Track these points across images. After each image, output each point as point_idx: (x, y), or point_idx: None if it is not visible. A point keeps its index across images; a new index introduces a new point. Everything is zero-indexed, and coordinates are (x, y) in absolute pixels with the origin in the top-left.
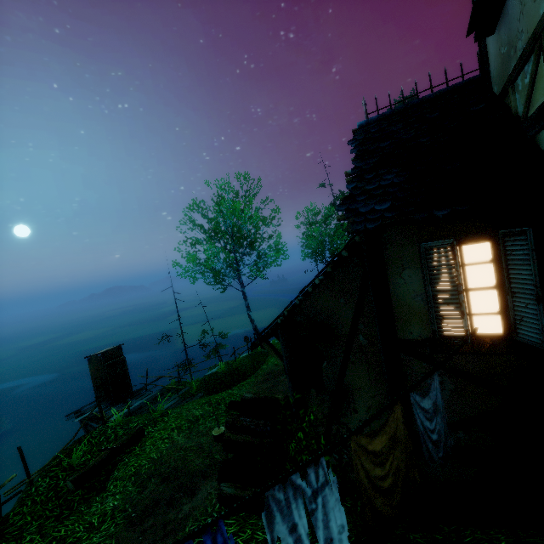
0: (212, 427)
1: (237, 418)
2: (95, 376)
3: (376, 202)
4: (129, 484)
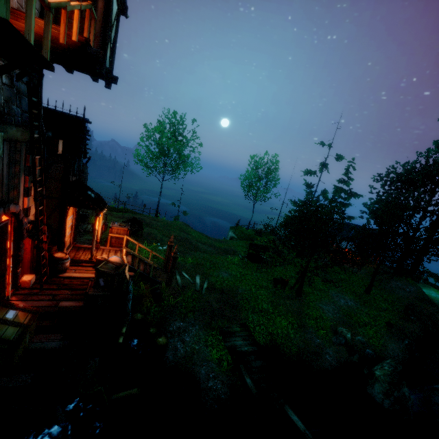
0: None
1: None
2: None
3: None
4: None
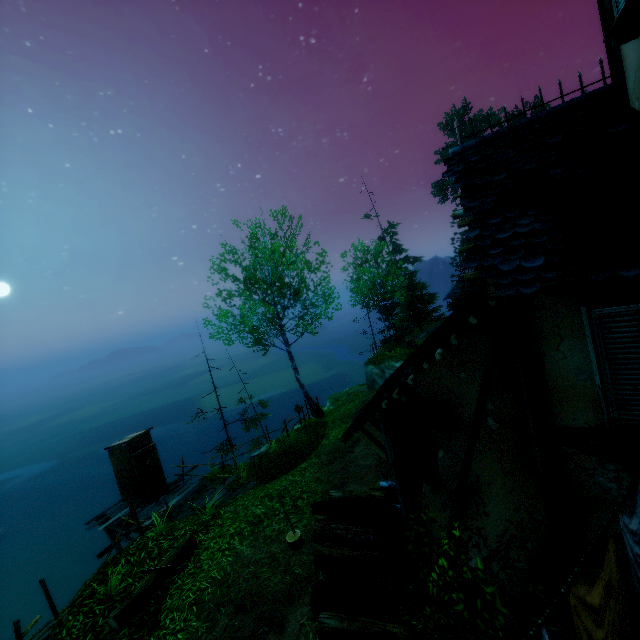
0: (282, 529)
1: (328, 526)
2: (119, 470)
3: (522, 257)
4: (192, 618)
